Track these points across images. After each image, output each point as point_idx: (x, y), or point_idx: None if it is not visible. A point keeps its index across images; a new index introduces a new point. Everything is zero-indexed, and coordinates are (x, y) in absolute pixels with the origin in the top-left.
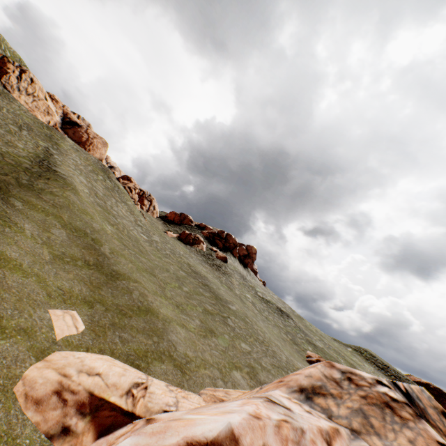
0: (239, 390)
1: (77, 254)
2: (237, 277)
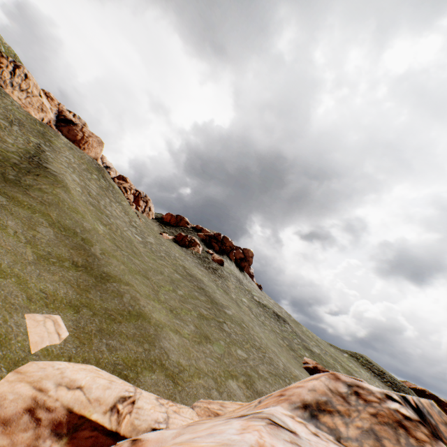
0: (235, 402)
1: (64, 254)
2: (234, 280)
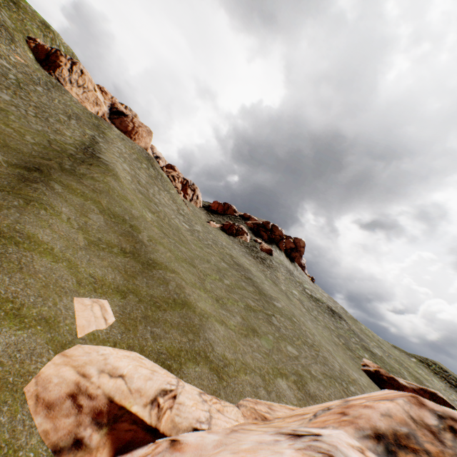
0: (285, 405)
1: (113, 241)
2: (283, 271)
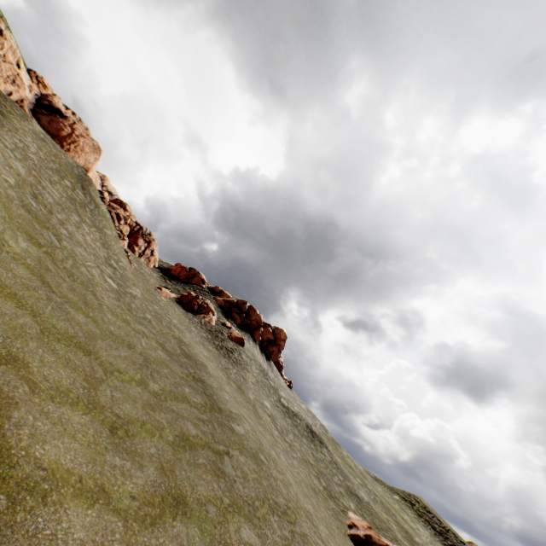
0: None
1: None
2: (255, 371)
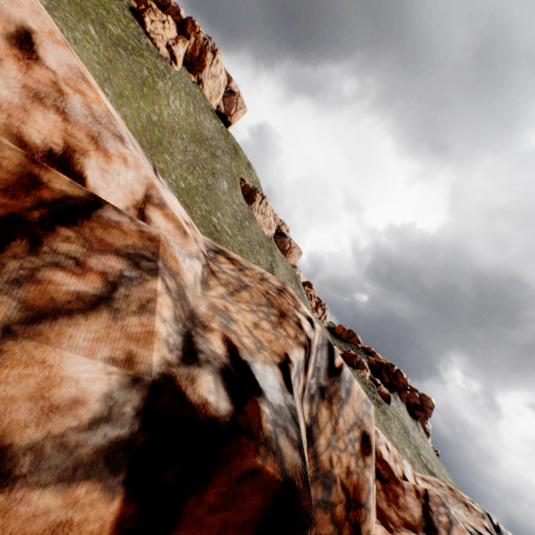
0: None
1: None
2: (399, 424)
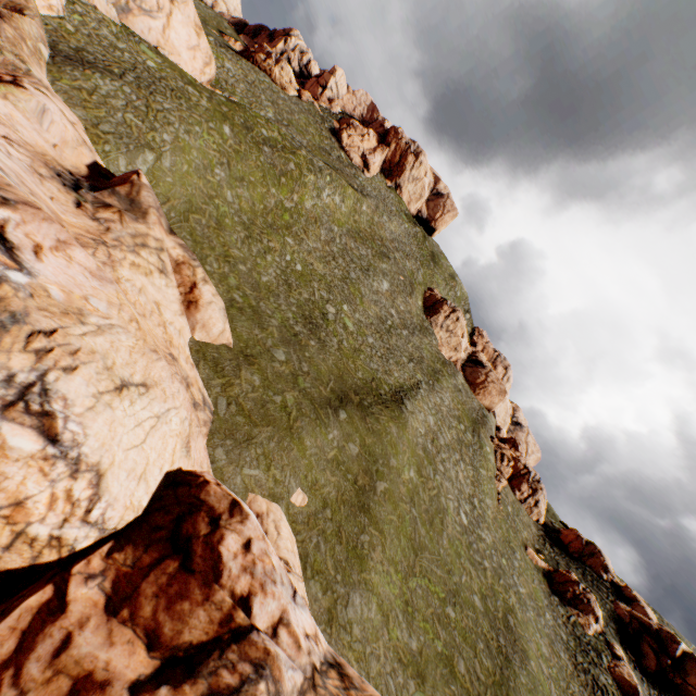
0: None
1: (351, 470)
2: None
